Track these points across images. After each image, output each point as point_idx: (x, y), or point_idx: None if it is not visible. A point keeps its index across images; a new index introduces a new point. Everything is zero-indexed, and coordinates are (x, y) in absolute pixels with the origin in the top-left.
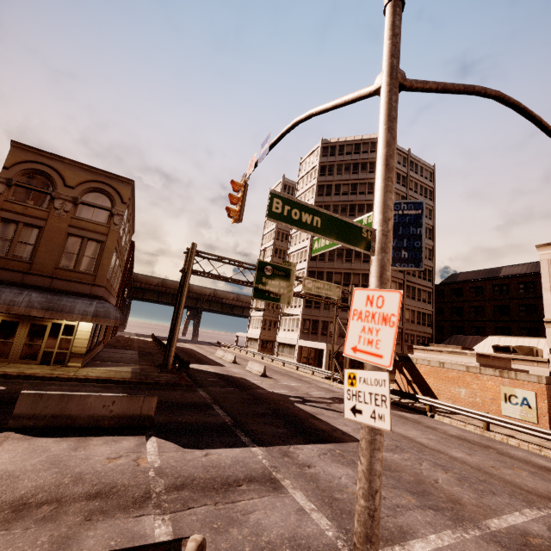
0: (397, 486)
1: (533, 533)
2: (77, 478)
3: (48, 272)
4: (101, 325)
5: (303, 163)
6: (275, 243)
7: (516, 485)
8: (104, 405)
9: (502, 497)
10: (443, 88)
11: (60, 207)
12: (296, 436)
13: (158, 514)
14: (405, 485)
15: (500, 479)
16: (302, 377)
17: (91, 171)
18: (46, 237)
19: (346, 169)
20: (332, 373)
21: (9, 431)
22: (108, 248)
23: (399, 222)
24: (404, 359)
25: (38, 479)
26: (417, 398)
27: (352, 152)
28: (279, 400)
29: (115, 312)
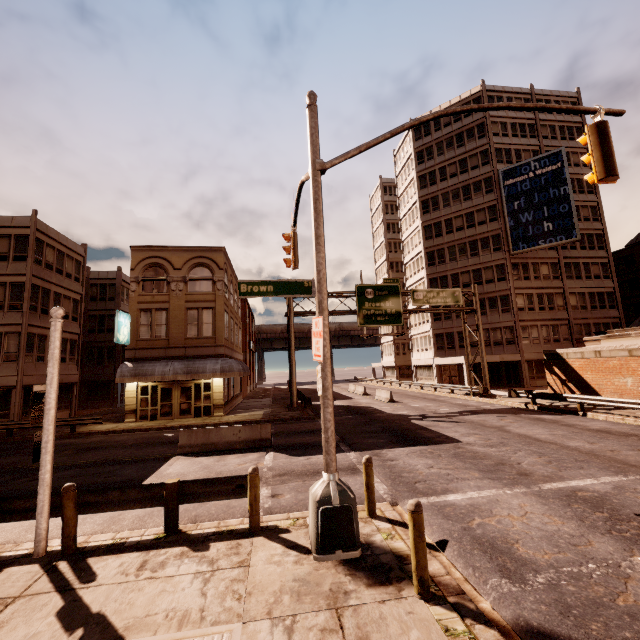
0: (469, 468)
1: (589, 490)
2: (218, 473)
3: (181, 343)
4: (233, 379)
5: (397, 155)
6: (388, 256)
7: (621, 462)
8: (234, 434)
9: (588, 470)
10: (367, 147)
11: (176, 288)
12: (394, 443)
13: (265, 486)
14: (479, 467)
15: (607, 458)
16: (438, 397)
17: (190, 250)
18: (173, 315)
19: (448, 145)
20: (470, 387)
21: (179, 456)
22: (219, 312)
23: (531, 188)
24: (552, 356)
25: (197, 475)
26: (564, 397)
27: (451, 122)
28: (395, 420)
29: (237, 366)
